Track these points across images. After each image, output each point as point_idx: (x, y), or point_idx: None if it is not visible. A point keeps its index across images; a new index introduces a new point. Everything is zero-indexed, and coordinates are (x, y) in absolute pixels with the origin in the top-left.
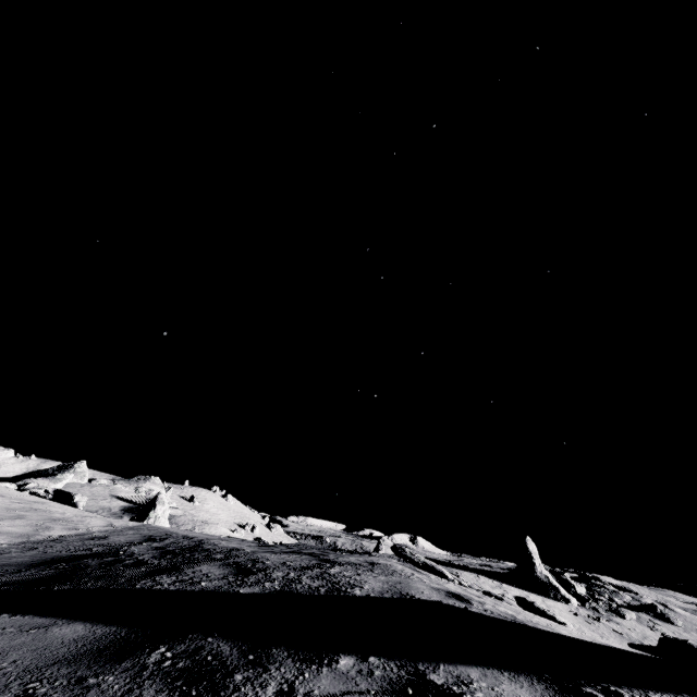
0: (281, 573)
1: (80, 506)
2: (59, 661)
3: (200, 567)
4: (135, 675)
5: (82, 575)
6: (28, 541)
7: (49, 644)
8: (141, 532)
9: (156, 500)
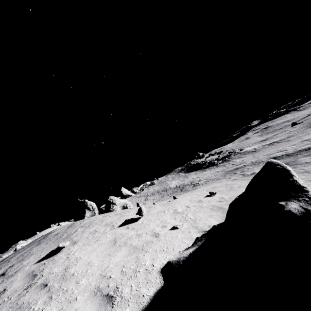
0: None
1: None
2: None
3: None
4: None
5: None
6: None
7: None
8: None
9: (16, 250)
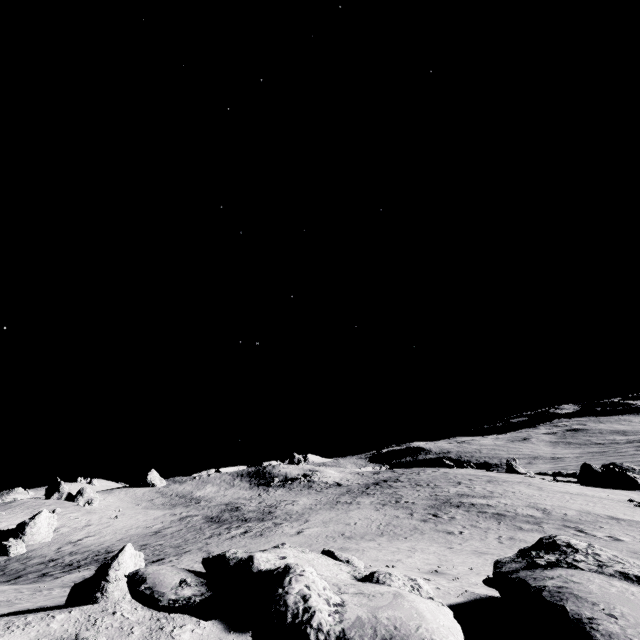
0: None
1: None
2: None
3: None
4: None
5: None
6: None
7: None
8: None
9: None
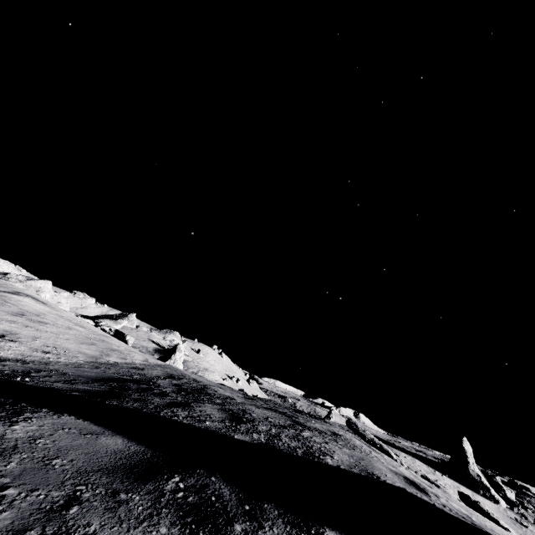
0: (265, 427)
1: (129, 343)
2: (102, 469)
3: (205, 408)
4: (155, 500)
5: (125, 395)
6: (96, 362)
7: (97, 450)
8: (165, 369)
9: (176, 348)
